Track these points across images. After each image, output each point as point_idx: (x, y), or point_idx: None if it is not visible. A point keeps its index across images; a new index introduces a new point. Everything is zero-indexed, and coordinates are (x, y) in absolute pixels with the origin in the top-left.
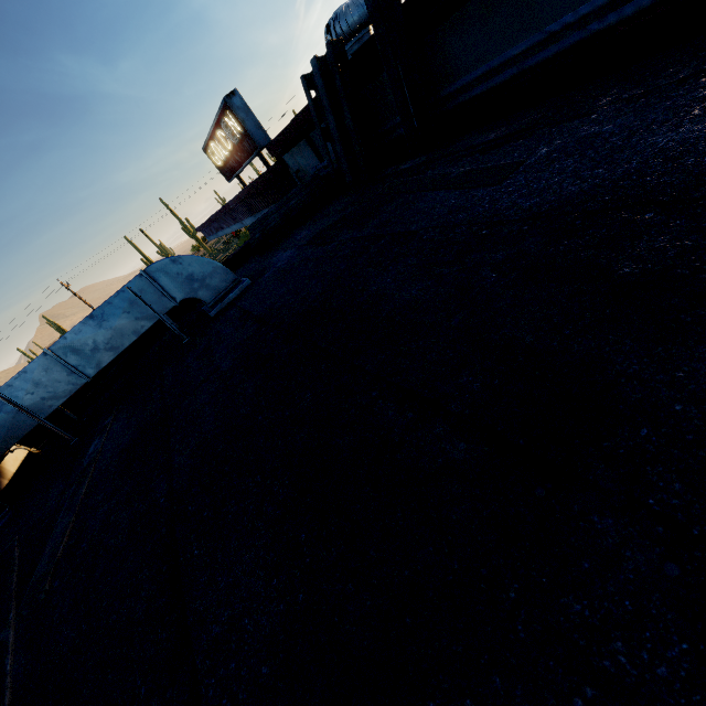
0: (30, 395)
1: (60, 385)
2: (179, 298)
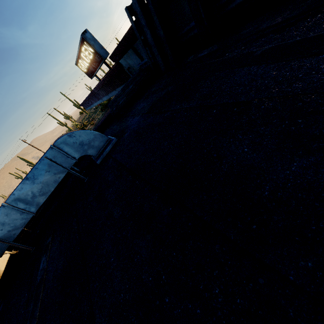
0: (0, 231)
1: (17, 221)
2: (77, 157)
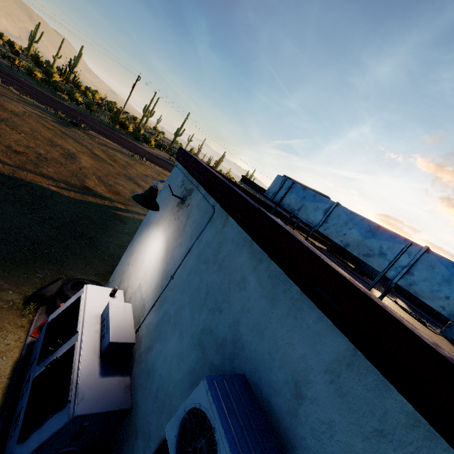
0: None
1: None
2: None
